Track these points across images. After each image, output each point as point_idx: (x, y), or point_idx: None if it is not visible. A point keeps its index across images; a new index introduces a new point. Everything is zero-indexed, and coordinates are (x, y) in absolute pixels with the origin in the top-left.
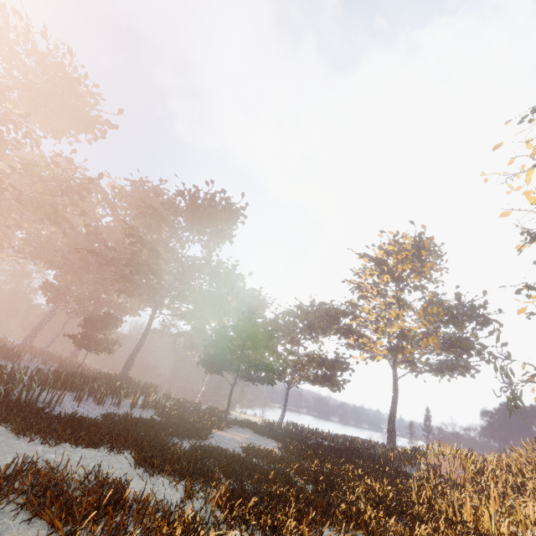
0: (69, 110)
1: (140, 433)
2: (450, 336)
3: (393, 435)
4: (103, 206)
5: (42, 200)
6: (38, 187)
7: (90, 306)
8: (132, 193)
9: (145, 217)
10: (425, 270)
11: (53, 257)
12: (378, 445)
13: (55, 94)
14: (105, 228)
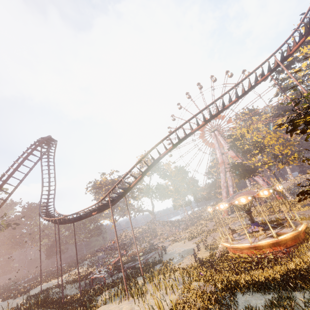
0: None
1: (36, 276)
2: None
3: None
4: None
5: None
6: None
7: None
8: None
9: None
10: None
11: None
12: None
13: None
14: None
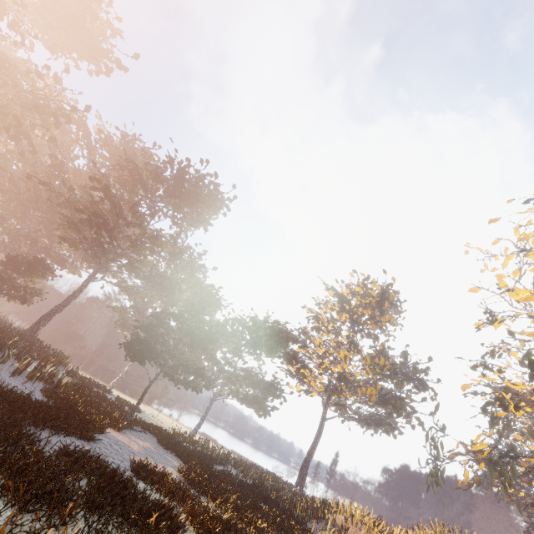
0: (78, 29)
1: None
2: (387, 391)
3: (304, 477)
4: (81, 145)
5: (7, 107)
6: (9, 91)
7: (25, 247)
8: (119, 144)
9: (122, 170)
10: (383, 321)
11: (1, 178)
12: (287, 484)
13: (69, 4)
14: (75, 169)
